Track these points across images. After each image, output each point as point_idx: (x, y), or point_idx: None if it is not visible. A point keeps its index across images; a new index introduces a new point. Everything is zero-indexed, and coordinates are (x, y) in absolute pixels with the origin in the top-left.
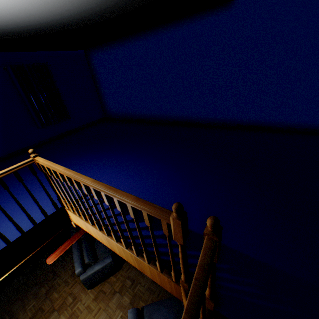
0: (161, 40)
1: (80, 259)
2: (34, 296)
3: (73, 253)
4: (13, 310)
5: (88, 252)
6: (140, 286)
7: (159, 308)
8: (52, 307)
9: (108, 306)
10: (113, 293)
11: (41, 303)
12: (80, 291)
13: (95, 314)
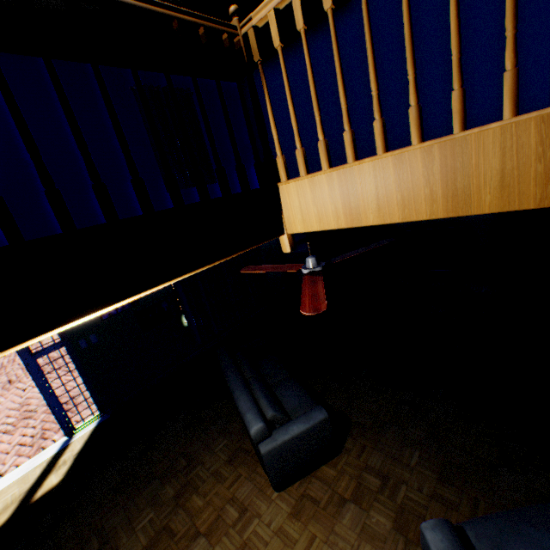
0: (389, 1)
1: (256, 408)
2: (150, 501)
3: (236, 400)
4: (106, 528)
5: (268, 399)
6: (407, 489)
7: (518, 528)
8: (192, 528)
9: (333, 533)
10: (339, 503)
11: (165, 516)
12: (253, 496)
13: None
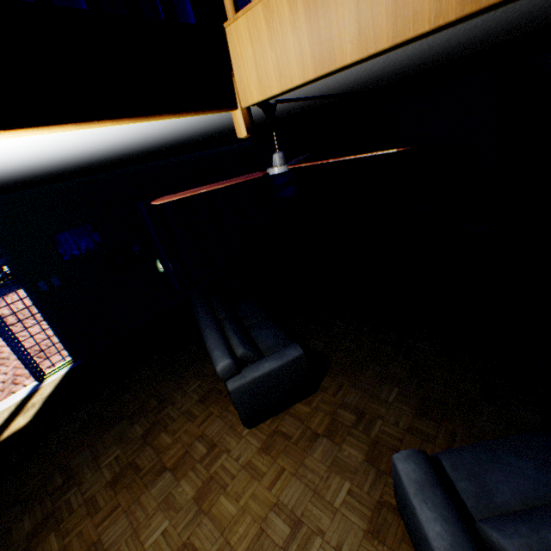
0: None
1: (225, 346)
2: (118, 439)
3: (204, 338)
4: (71, 465)
5: (240, 337)
6: (383, 424)
7: (498, 458)
8: (159, 464)
9: (303, 466)
10: (311, 438)
11: (132, 453)
12: (223, 433)
13: (272, 483)
